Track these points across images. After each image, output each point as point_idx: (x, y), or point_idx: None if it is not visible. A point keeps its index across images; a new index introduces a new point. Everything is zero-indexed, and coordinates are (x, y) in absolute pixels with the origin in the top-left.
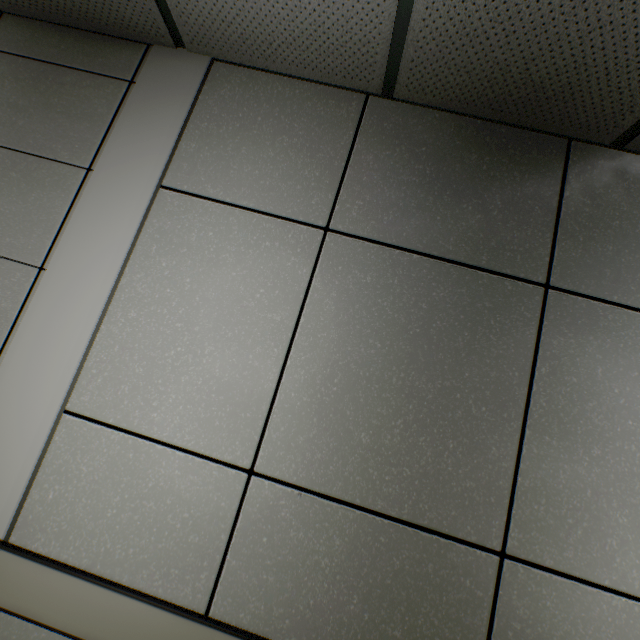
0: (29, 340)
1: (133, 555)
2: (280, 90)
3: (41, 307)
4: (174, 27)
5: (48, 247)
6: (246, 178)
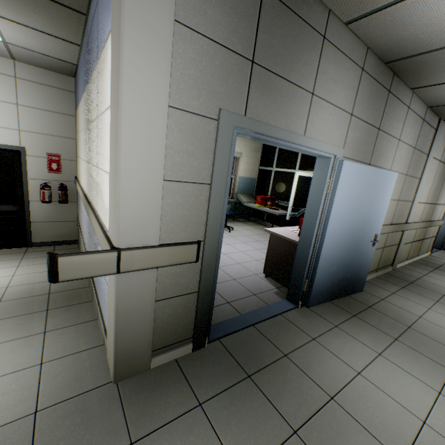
0: (417, 193)
1: (416, 218)
2: None
3: (419, 186)
4: None
5: (420, 174)
6: (437, 152)
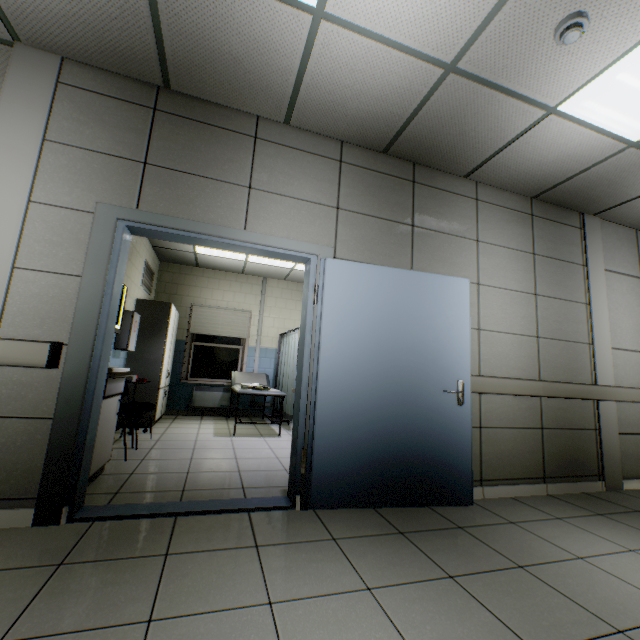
0: (596, 328)
1: (635, 382)
2: (616, 229)
3: (594, 317)
4: (599, 211)
5: (584, 296)
6: (619, 263)
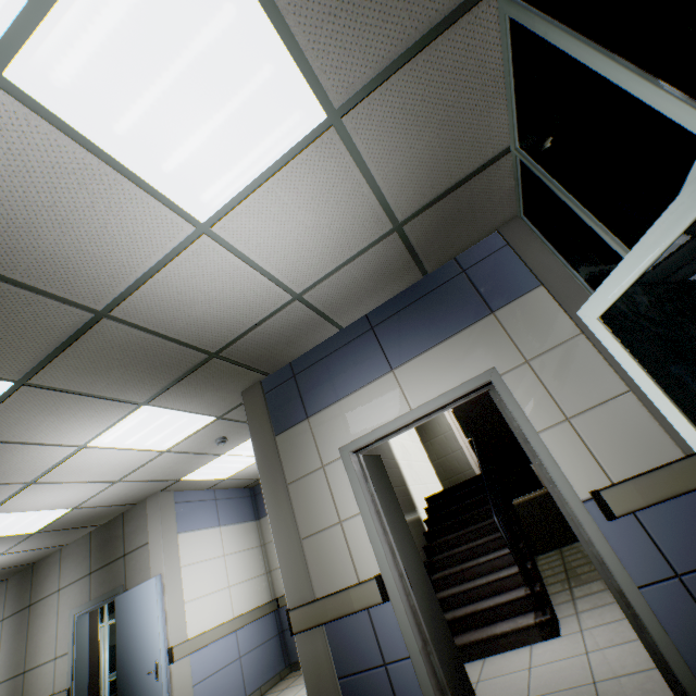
0: None
1: None
2: None
3: None
4: None
5: None
6: None
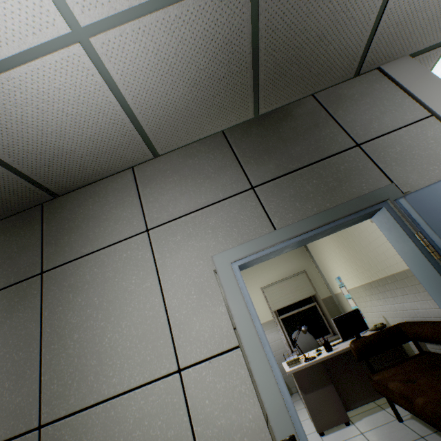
0: None
1: None
2: None
3: None
4: None
5: None
6: None
